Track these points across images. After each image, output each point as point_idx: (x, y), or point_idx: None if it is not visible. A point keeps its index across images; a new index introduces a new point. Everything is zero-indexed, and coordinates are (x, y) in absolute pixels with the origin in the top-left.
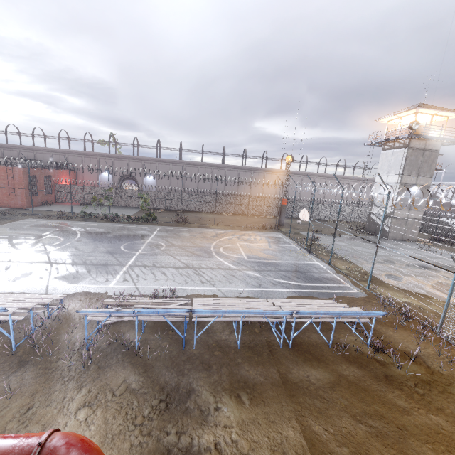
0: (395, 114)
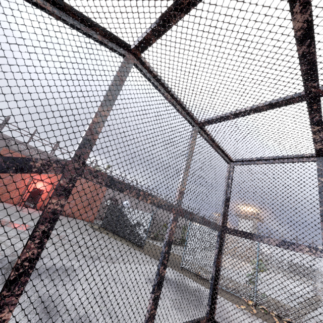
0: (246, 206)
